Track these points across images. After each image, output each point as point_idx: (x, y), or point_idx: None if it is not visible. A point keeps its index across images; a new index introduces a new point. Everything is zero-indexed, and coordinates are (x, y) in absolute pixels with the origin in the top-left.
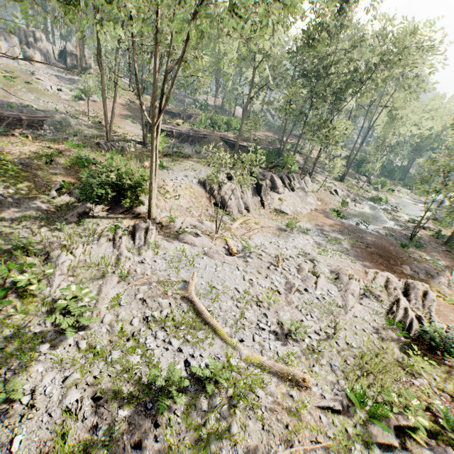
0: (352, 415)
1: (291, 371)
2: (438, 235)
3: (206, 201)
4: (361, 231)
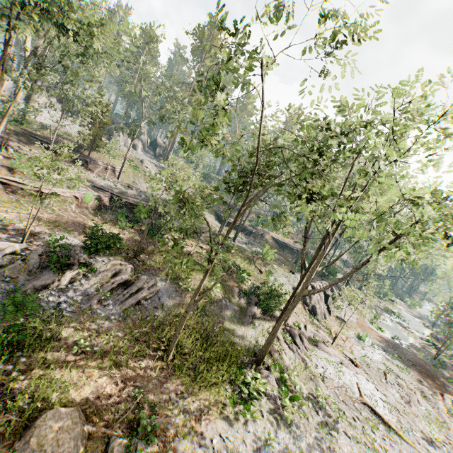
0: None
1: None
2: (451, 358)
3: (302, 306)
4: (400, 347)
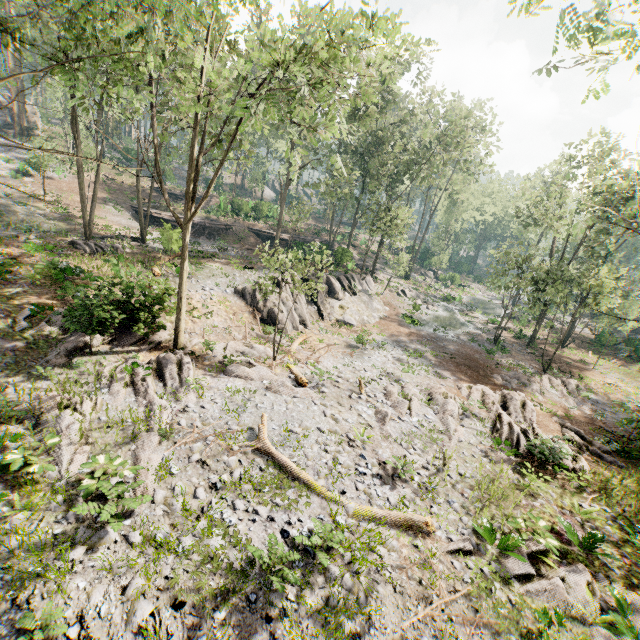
0: (483, 553)
1: (410, 517)
2: (521, 335)
3: (249, 316)
4: (441, 339)
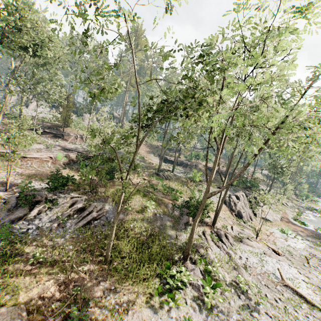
0: None
1: None
2: None
3: (229, 212)
4: None
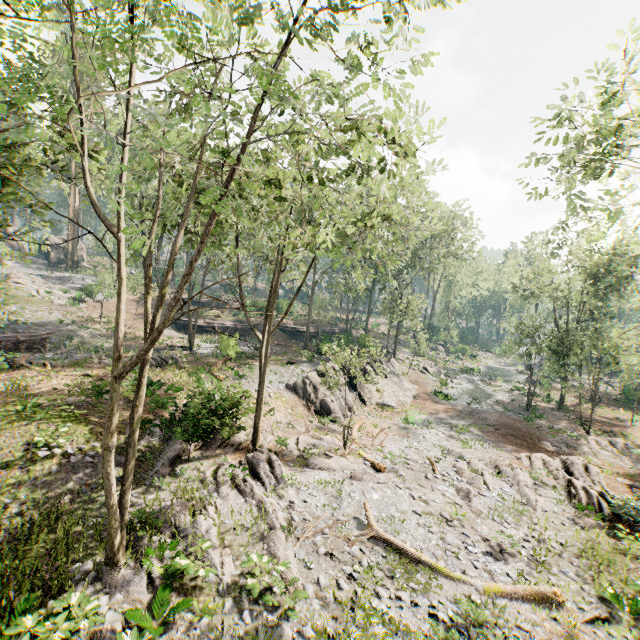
0: (618, 619)
1: (537, 589)
2: (550, 399)
3: (304, 409)
4: (478, 411)
